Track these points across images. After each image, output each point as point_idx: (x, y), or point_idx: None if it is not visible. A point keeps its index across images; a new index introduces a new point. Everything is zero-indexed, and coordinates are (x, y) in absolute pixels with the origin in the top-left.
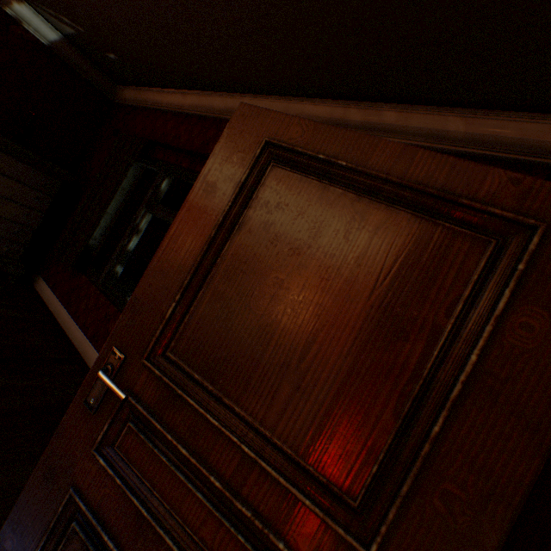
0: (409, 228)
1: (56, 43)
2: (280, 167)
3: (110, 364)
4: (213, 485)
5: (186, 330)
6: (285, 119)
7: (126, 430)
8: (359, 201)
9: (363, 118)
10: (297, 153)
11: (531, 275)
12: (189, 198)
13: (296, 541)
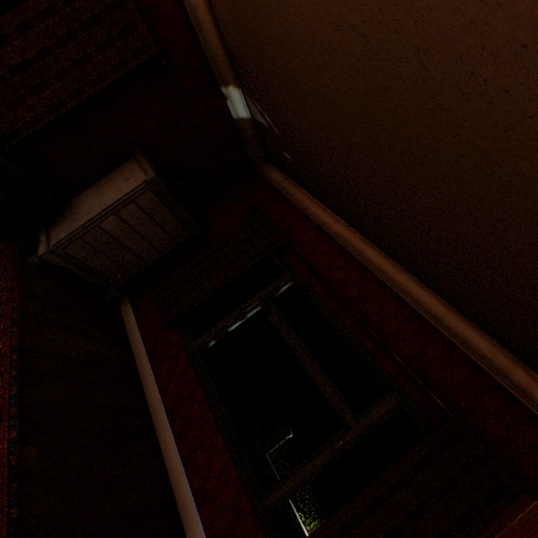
0: None
1: (242, 119)
2: None
3: None
4: None
5: None
6: None
7: None
8: None
9: (528, 384)
10: None
11: None
12: None
13: None
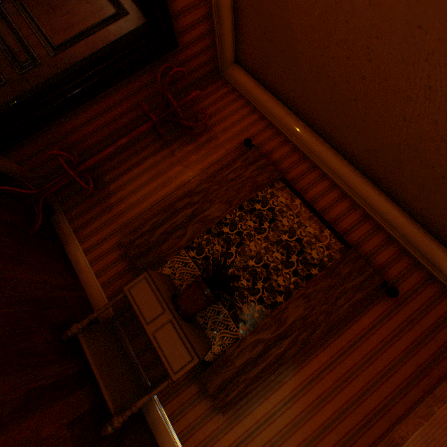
0: (105, 2)
1: None
2: None
3: None
4: (20, 37)
5: None
6: None
7: None
8: None
9: None
10: None
11: (120, 22)
12: None
13: (37, 52)
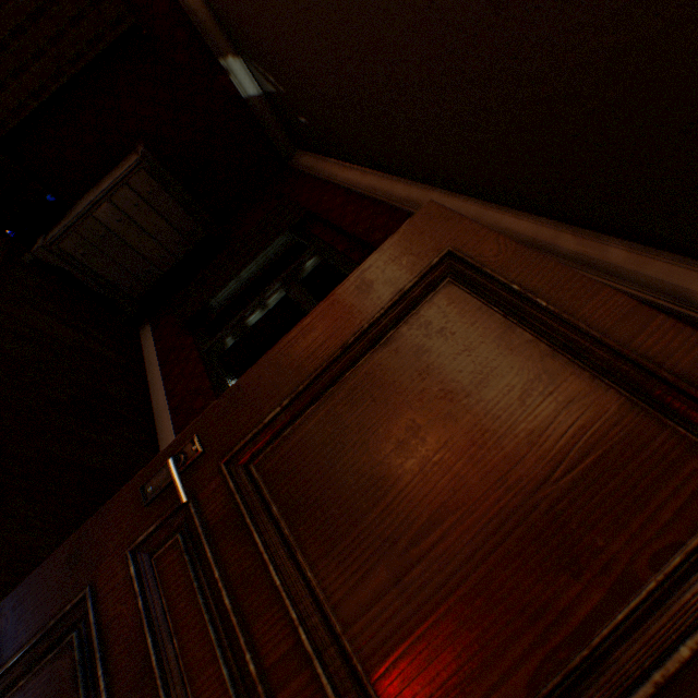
0: (618, 416)
1: (253, 98)
2: (457, 285)
3: (184, 453)
4: (245, 666)
5: (281, 445)
6: (480, 230)
7: (171, 542)
8: (552, 357)
9: (578, 248)
10: (484, 274)
11: None
12: (337, 291)
13: None
